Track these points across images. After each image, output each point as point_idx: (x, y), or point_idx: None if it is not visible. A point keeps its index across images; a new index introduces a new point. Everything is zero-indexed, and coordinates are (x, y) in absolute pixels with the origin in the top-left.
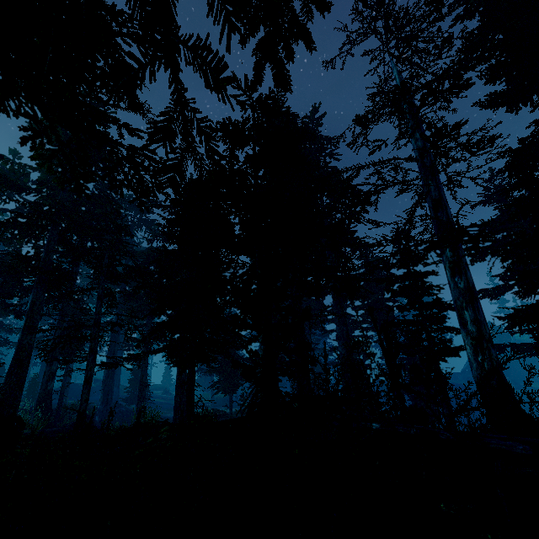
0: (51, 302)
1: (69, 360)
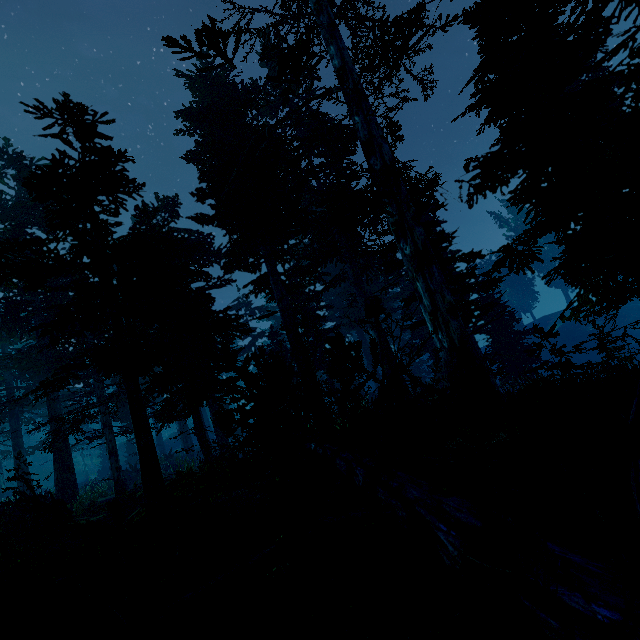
0: (82, 381)
1: (91, 438)
